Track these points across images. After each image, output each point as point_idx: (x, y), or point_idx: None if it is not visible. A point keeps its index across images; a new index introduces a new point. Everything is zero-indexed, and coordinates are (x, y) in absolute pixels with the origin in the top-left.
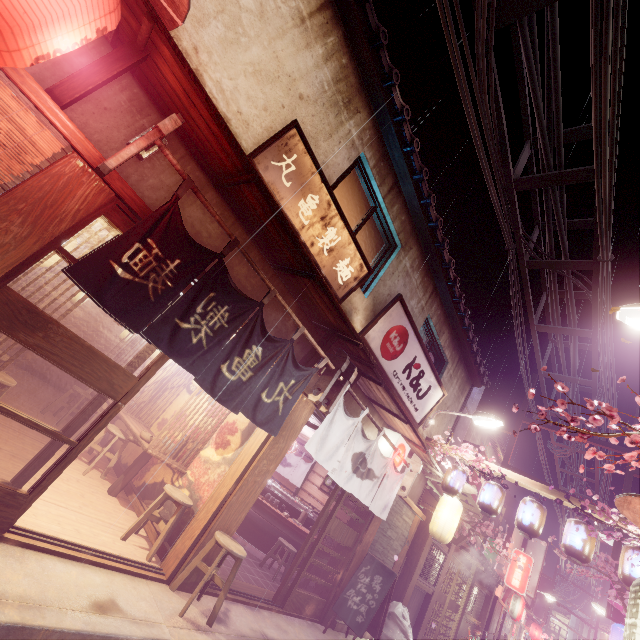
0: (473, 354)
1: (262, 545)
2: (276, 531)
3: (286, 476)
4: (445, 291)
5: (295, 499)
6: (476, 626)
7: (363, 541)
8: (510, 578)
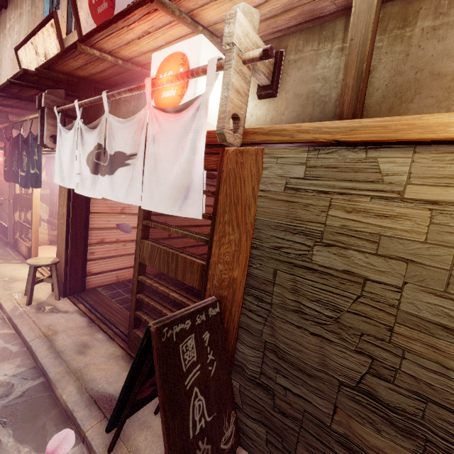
0: None
1: None
2: None
3: None
4: None
5: None
6: None
7: (212, 277)
8: None
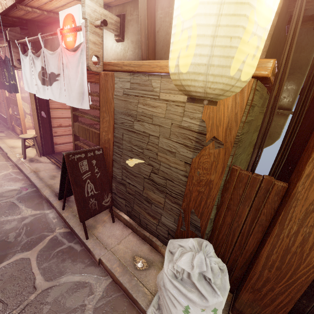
0: None
1: None
2: None
3: None
4: None
5: None
6: None
7: (101, 139)
8: None
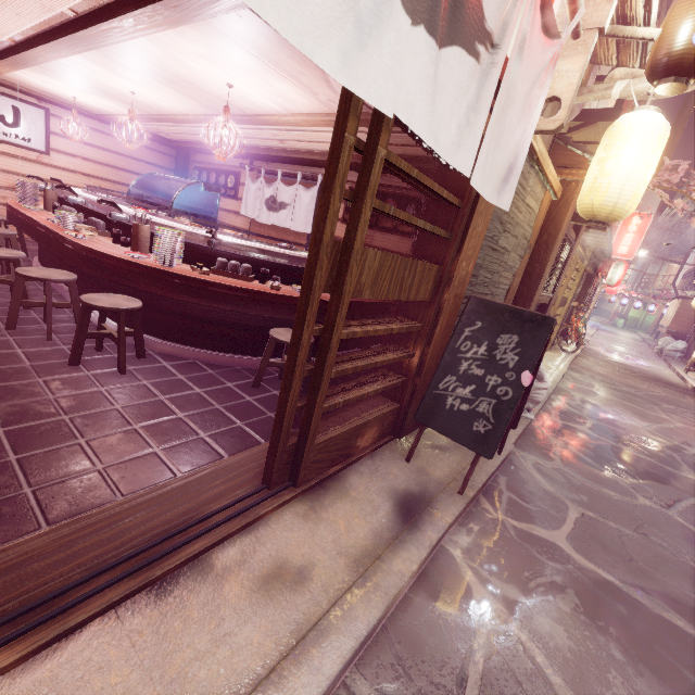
0: None
1: (254, 349)
2: (269, 319)
3: (285, 225)
4: None
5: (291, 251)
6: (573, 307)
7: (454, 279)
8: (616, 248)
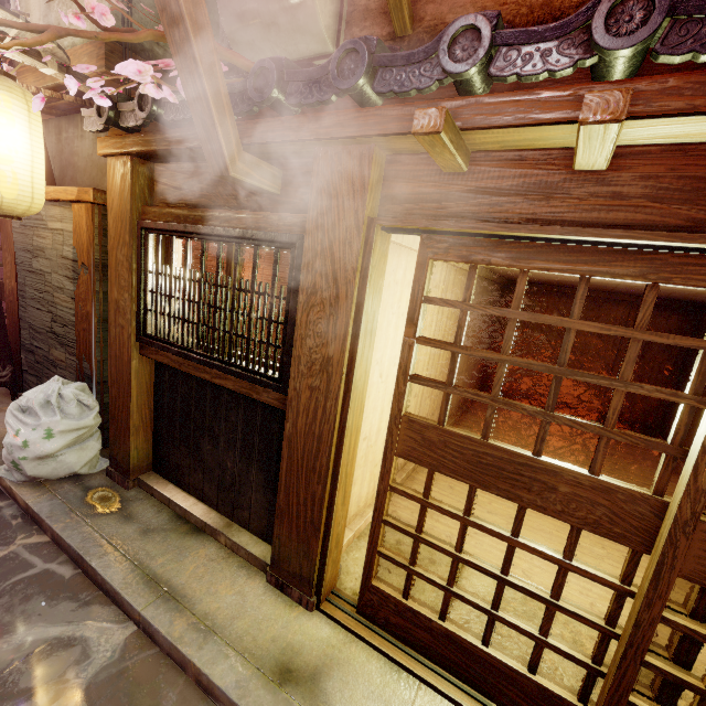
0: None
1: None
2: None
3: None
4: None
5: None
6: None
7: (7, 290)
8: None
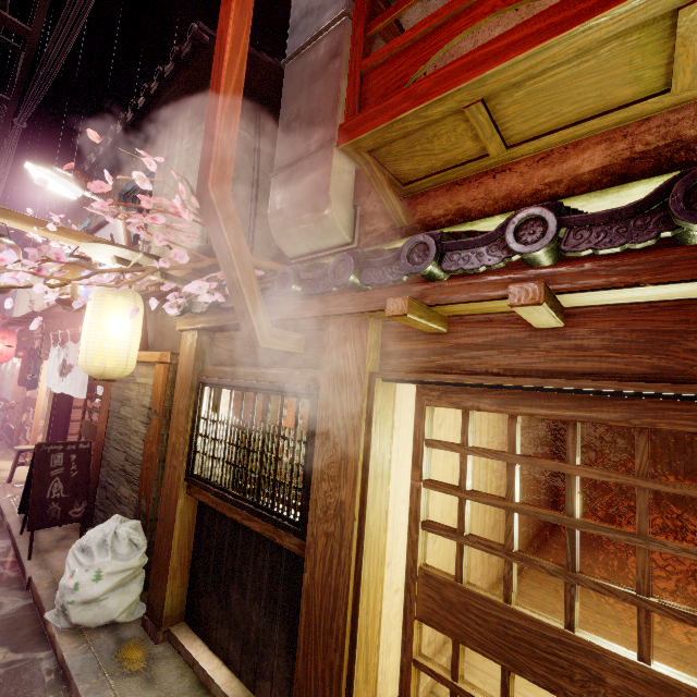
0: (153, 101)
1: None
2: None
3: None
4: (112, 163)
5: None
6: None
7: (98, 432)
8: None
